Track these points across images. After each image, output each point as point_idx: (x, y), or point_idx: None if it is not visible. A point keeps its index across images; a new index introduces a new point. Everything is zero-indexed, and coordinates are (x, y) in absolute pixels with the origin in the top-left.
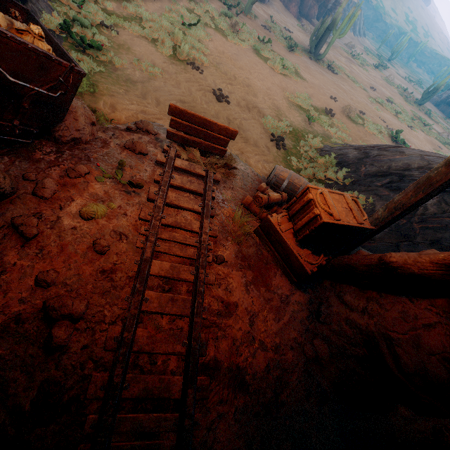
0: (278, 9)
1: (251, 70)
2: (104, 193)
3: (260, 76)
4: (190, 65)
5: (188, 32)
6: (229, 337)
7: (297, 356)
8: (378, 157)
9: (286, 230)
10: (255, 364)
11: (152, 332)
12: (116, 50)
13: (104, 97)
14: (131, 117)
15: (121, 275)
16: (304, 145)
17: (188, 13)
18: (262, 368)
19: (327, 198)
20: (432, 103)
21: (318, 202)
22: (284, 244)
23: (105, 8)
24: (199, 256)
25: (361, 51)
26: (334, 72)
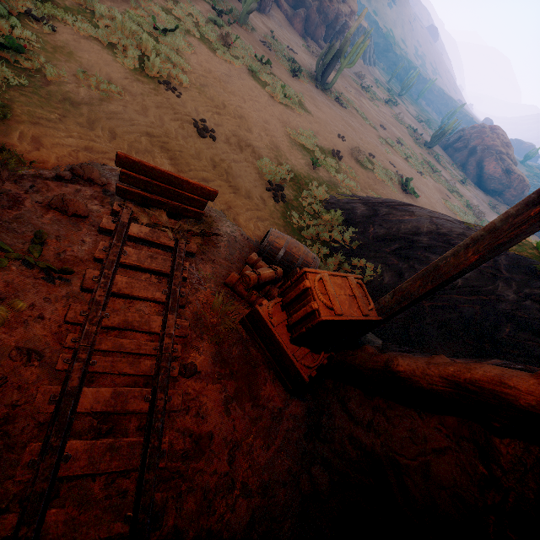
0: (281, 23)
1: (245, 97)
2: (5, 284)
3: (256, 106)
4: (164, 84)
5: (163, 40)
6: (199, 487)
7: (290, 493)
8: (387, 216)
9: (279, 323)
10: (235, 521)
11: (74, 513)
12: (50, 55)
13: (22, 126)
14: (68, 156)
15: (25, 422)
16: (308, 195)
17: (164, 14)
18: (244, 525)
19: (327, 285)
20: (440, 146)
21: (317, 293)
22: (276, 342)
23: None
24: (158, 370)
25: (372, 83)
26: (342, 105)
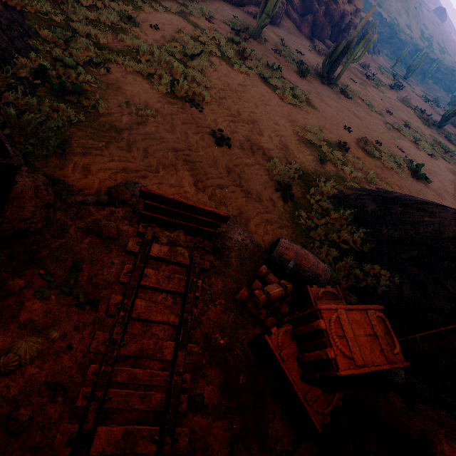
0: (290, 30)
1: (258, 102)
2: (44, 314)
3: (267, 109)
4: (189, 102)
5: (190, 64)
6: None
7: None
8: (403, 216)
9: (289, 357)
10: None
11: None
12: (103, 92)
13: (76, 157)
14: (108, 179)
15: None
16: (315, 192)
17: (192, 41)
18: None
19: (345, 326)
20: (451, 123)
21: (333, 337)
22: (285, 379)
23: (99, 41)
24: (167, 406)
25: (376, 70)
26: (348, 96)
